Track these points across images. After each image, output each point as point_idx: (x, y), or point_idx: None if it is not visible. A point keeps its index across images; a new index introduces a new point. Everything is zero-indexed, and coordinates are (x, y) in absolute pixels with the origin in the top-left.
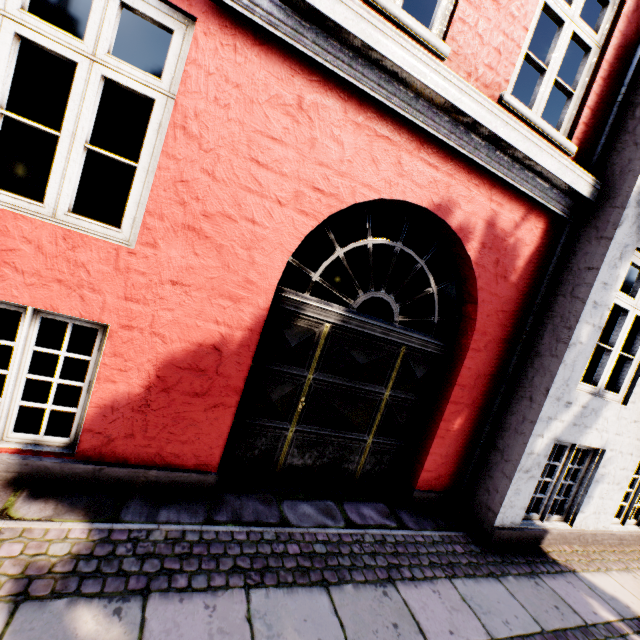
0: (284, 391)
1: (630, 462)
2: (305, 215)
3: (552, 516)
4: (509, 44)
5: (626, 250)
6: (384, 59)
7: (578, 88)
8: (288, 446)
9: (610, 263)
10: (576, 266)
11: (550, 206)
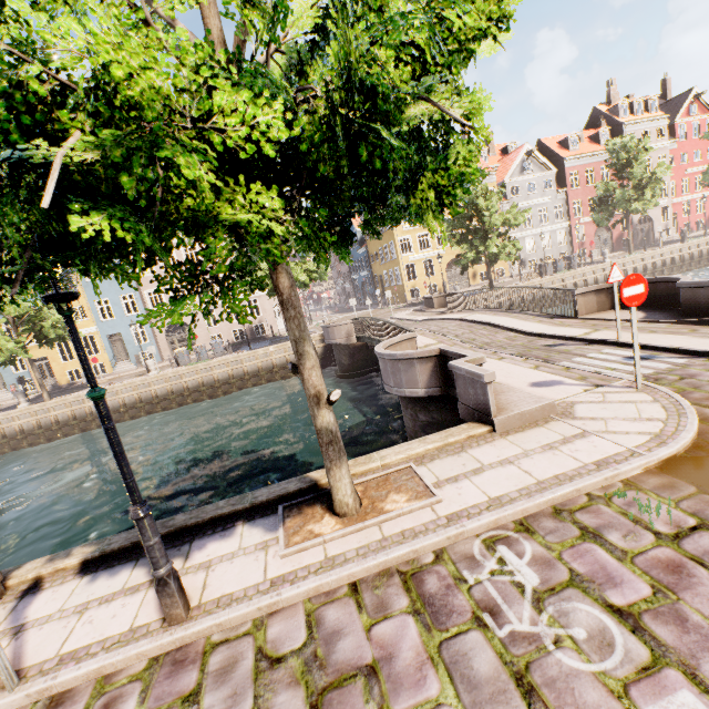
0: None
1: None
2: None
3: None
4: None
5: None
6: None
7: None
8: None
9: None
10: None
11: None
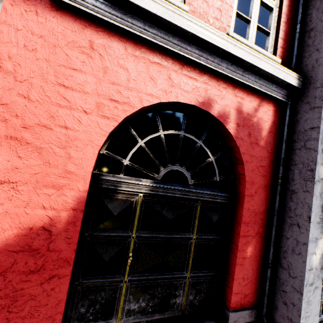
0: (114, 251)
1: None
2: (107, 118)
3: None
4: (225, 5)
5: None
6: (143, 10)
7: (271, 29)
8: (124, 294)
9: None
10: (302, 129)
11: (274, 95)
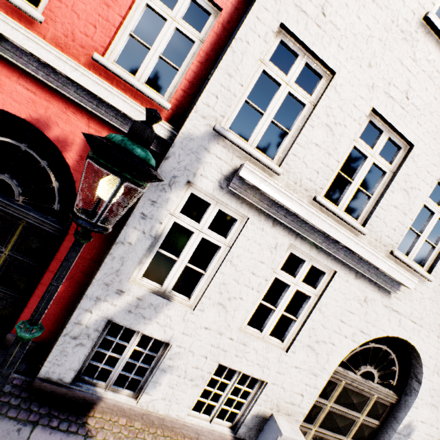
0: None
1: (205, 364)
2: None
3: (123, 390)
4: (105, 23)
5: (176, 180)
6: None
7: (183, 66)
8: None
9: (158, 186)
10: None
11: None
